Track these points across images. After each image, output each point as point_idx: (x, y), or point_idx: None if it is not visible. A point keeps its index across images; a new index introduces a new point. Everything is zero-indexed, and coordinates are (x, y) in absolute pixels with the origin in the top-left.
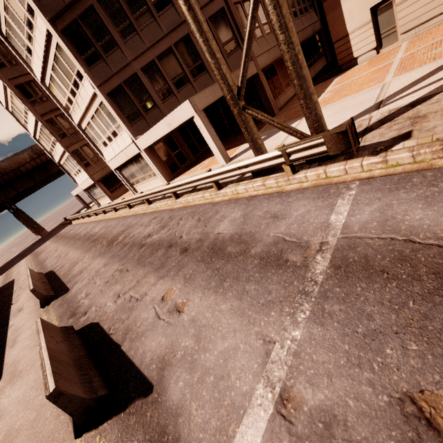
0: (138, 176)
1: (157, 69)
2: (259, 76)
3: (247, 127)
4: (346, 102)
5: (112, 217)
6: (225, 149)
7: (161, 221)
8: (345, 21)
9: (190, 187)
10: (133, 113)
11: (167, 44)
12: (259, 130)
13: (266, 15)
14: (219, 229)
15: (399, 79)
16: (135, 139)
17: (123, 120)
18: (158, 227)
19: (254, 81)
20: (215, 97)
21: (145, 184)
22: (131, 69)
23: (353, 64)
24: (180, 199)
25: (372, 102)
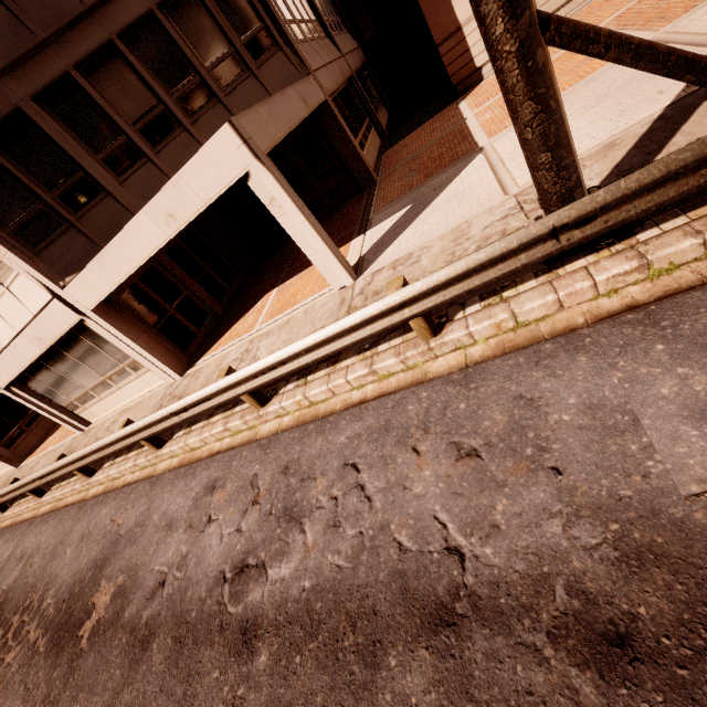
0: (84, 385)
1: (84, 98)
2: (330, 107)
3: (548, 92)
4: (586, 90)
5: (31, 516)
6: (301, 264)
7: (256, 495)
8: (451, 4)
9: (323, 358)
10: (35, 220)
11: (100, 34)
12: (366, 210)
13: (296, 8)
14: (689, 469)
15: (695, 19)
16: (59, 287)
17: (6, 241)
18: (262, 521)
19: (321, 119)
20: (282, 130)
21: (111, 398)
22: (1, 99)
23: (476, 80)
24: (278, 404)
25: (698, 51)
